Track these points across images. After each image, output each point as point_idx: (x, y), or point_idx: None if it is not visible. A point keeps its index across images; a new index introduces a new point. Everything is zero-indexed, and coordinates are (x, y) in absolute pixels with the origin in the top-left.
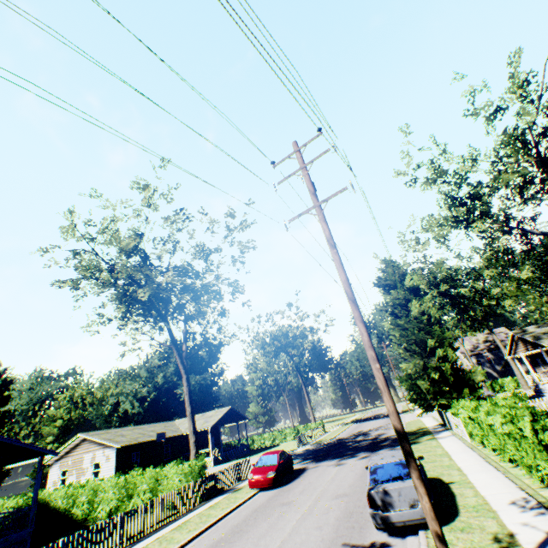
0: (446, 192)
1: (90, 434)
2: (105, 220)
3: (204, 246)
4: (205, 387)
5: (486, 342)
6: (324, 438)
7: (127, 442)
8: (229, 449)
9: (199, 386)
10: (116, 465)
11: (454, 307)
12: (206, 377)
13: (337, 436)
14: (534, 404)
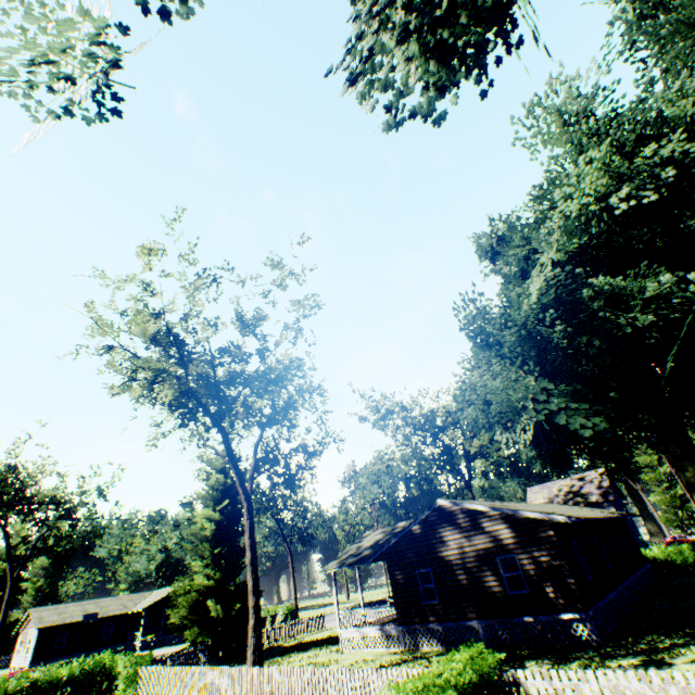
0: None
1: (36, 610)
2: None
3: (3, 472)
4: None
5: (567, 495)
6: None
7: (49, 622)
8: None
9: None
10: (36, 644)
11: (449, 459)
12: None
13: None
14: (142, 672)
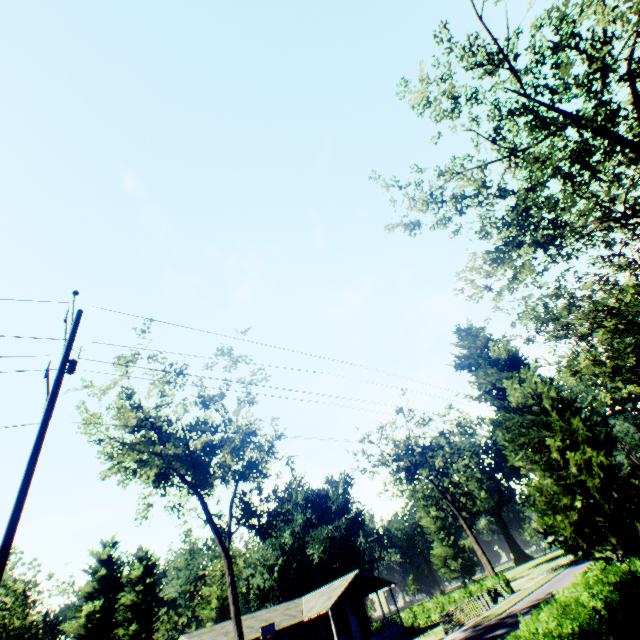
0: (483, 215)
1: (191, 635)
2: (119, 399)
3: (203, 397)
4: (341, 539)
5: None
6: (491, 612)
7: None
8: (379, 632)
9: (329, 541)
10: None
11: None
12: (339, 525)
13: (514, 605)
14: None
